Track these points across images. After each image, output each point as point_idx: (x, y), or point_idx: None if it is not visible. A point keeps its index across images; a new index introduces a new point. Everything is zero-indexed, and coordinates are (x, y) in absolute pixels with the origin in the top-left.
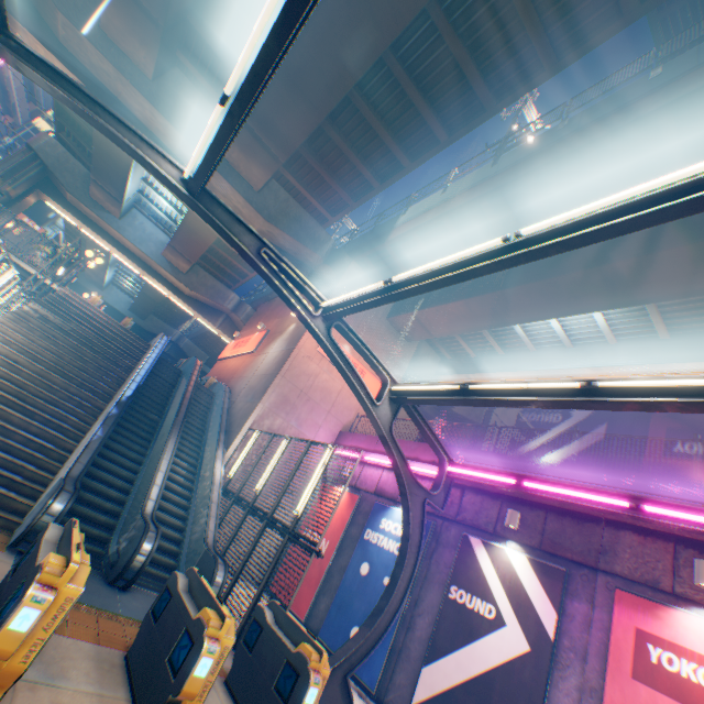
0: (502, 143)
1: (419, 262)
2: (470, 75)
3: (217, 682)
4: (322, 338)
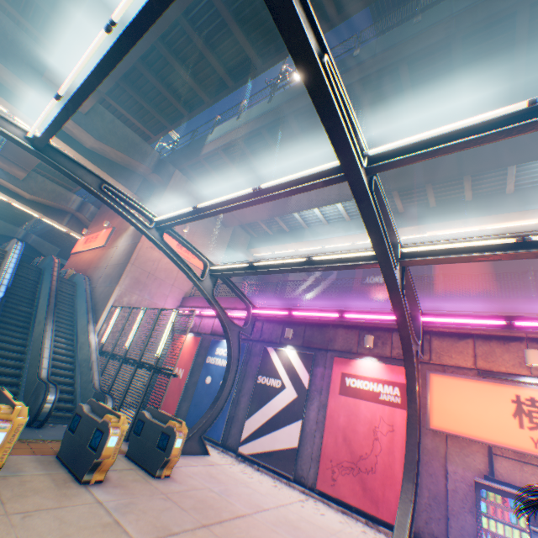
0: (274, 85)
1: (227, 171)
2: (243, 42)
3: (121, 456)
4: (158, 242)
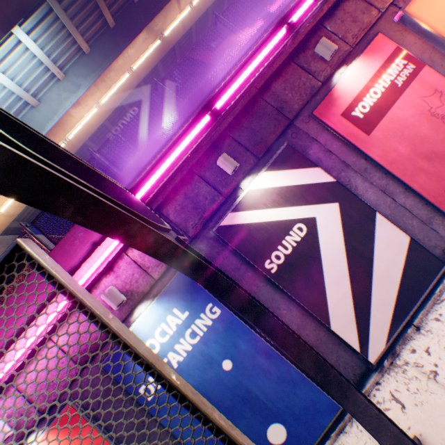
0: None
1: None
2: None
3: None
4: None
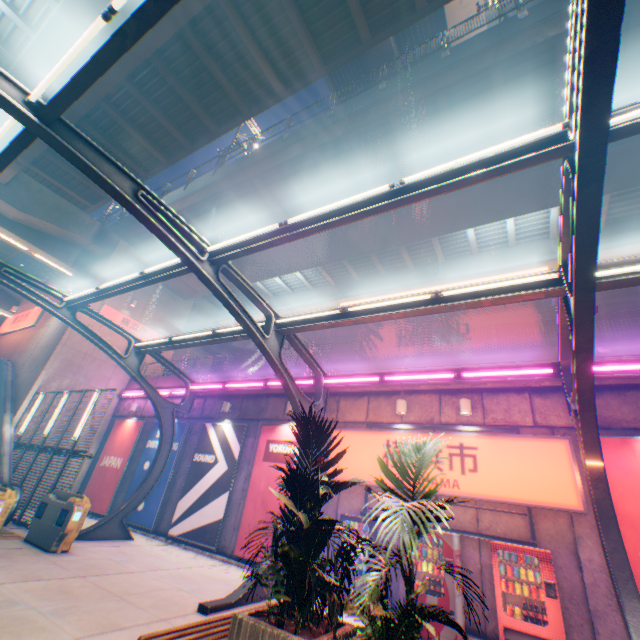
0: (220, 158)
1: None
2: (168, 127)
3: (19, 540)
4: (70, 321)
